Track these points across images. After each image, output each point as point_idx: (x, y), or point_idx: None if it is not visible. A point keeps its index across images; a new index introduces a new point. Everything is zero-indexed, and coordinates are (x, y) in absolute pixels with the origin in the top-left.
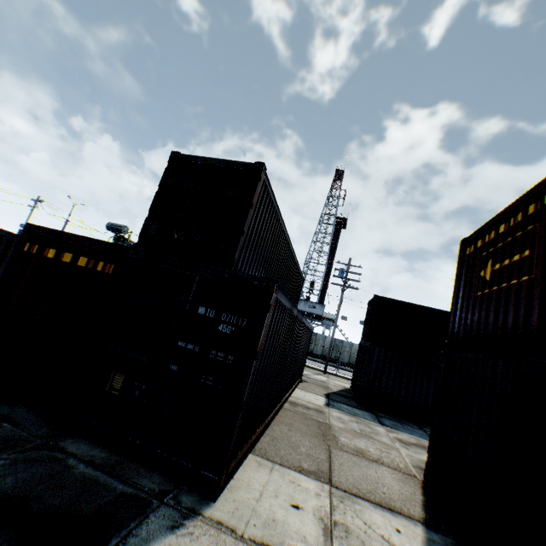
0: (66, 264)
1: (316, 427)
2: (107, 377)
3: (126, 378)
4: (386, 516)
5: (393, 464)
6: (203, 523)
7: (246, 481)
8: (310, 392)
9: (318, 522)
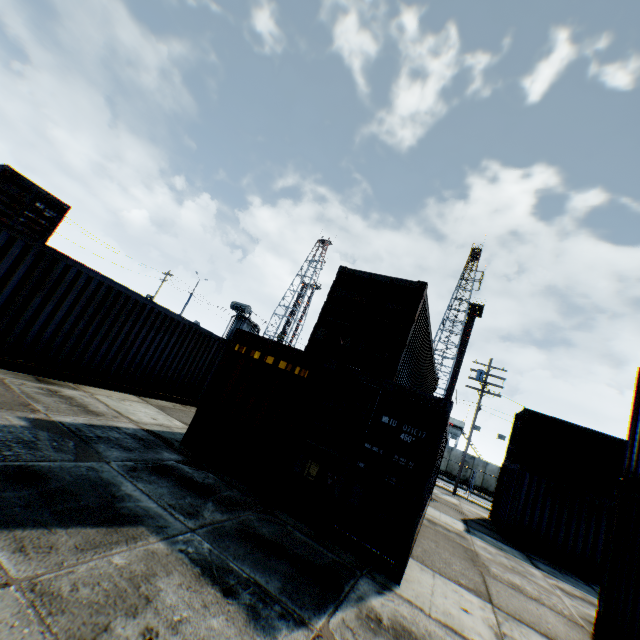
0: (269, 365)
1: (463, 551)
2: (304, 464)
3: (320, 467)
4: None
5: (555, 608)
6: (398, 596)
7: (417, 578)
8: (445, 512)
9: (488, 627)
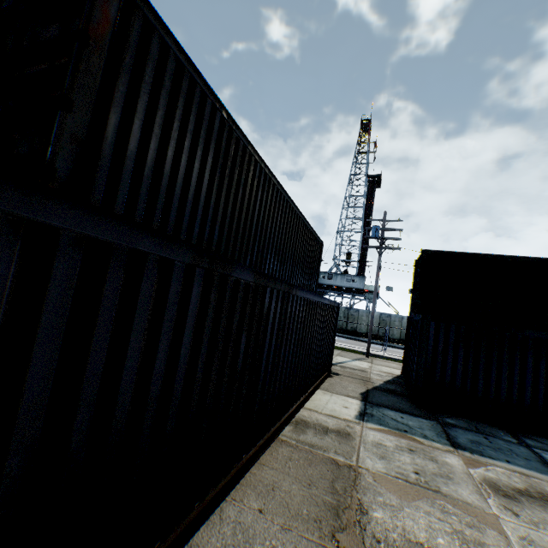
0: None
1: (327, 486)
2: None
3: None
4: None
5: None
6: None
7: None
8: (339, 392)
9: None
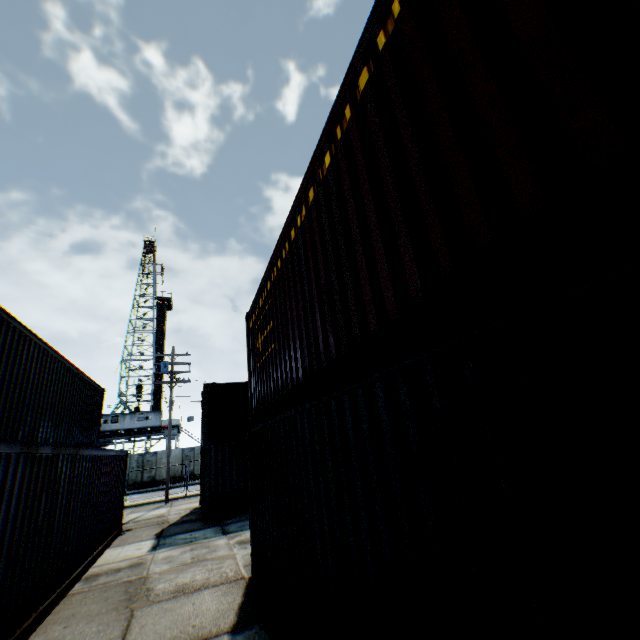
0: None
1: (122, 593)
2: None
3: None
4: None
5: (221, 578)
6: None
7: None
8: (133, 541)
9: None
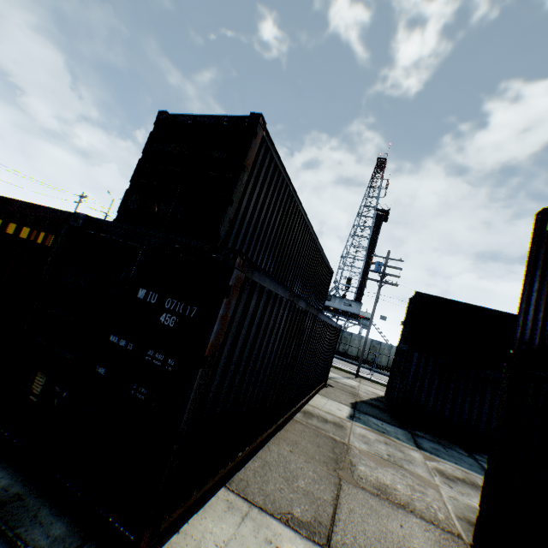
0: (10, 236)
1: (329, 449)
2: (29, 377)
3: (48, 380)
4: None
5: (428, 513)
6: None
7: (197, 538)
8: (334, 399)
9: None
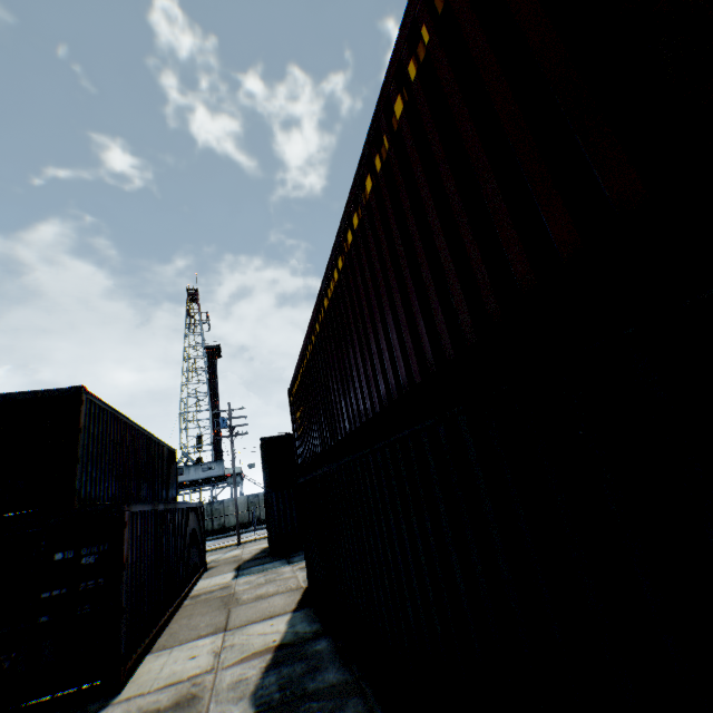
0: None
1: (219, 602)
2: None
3: None
4: (265, 623)
5: (287, 589)
6: (115, 705)
7: (148, 669)
8: (218, 574)
9: (211, 654)
